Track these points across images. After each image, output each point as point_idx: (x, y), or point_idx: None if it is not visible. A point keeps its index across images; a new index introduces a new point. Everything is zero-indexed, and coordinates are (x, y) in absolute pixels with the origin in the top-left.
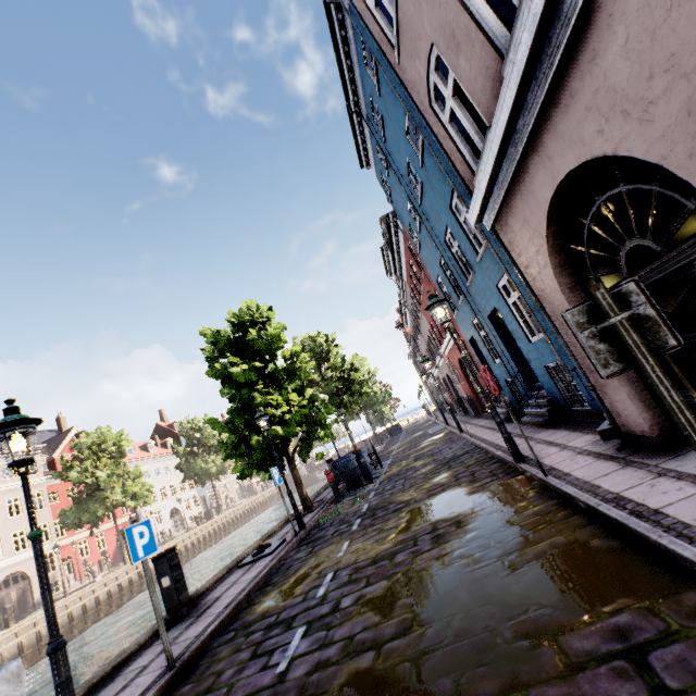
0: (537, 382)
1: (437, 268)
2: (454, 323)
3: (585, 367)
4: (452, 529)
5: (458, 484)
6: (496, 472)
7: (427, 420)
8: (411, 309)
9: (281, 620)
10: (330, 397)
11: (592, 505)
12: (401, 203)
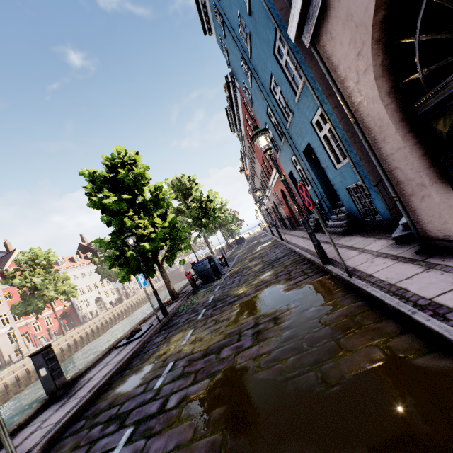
0: (338, 202)
1: (265, 117)
2: (277, 162)
3: (393, 178)
4: (270, 325)
5: (278, 281)
6: (307, 272)
7: (261, 233)
8: (249, 156)
9: (119, 414)
10: (193, 220)
11: (405, 312)
12: (236, 62)
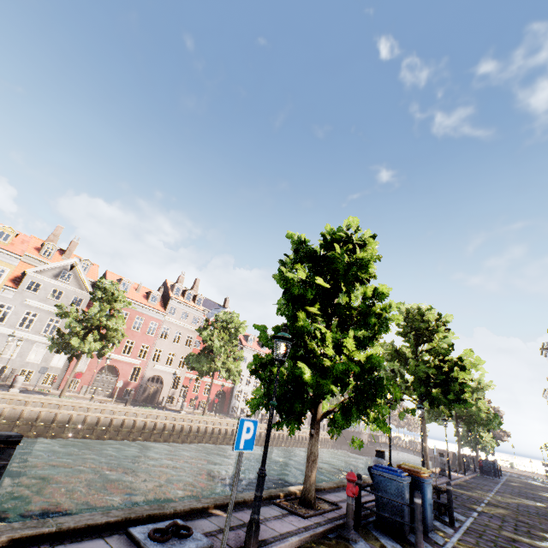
0: None
1: None
2: None
3: None
4: None
5: None
6: None
7: None
8: None
9: None
10: (414, 380)
11: None
12: None
